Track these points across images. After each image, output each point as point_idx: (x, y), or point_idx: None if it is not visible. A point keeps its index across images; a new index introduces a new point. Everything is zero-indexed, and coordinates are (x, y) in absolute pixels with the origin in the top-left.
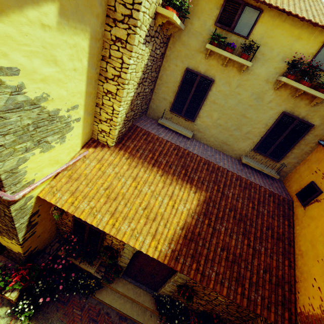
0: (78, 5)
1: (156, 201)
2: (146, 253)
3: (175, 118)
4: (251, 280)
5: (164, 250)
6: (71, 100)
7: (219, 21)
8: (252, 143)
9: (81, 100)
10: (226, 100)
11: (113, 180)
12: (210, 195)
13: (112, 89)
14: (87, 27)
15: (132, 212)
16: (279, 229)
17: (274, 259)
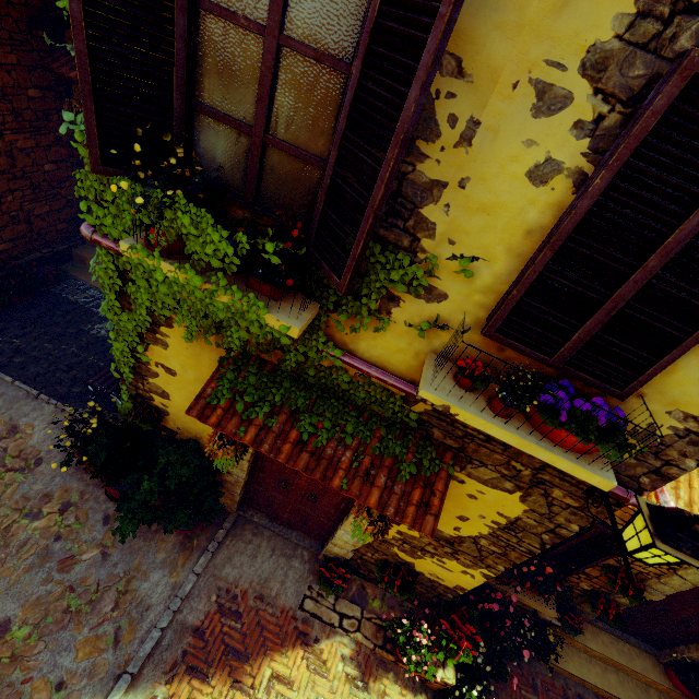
0: None
1: None
2: None
3: None
4: None
5: None
6: None
7: None
8: None
9: None
10: None
11: None
12: None
13: None
14: None
15: None
16: None
17: None
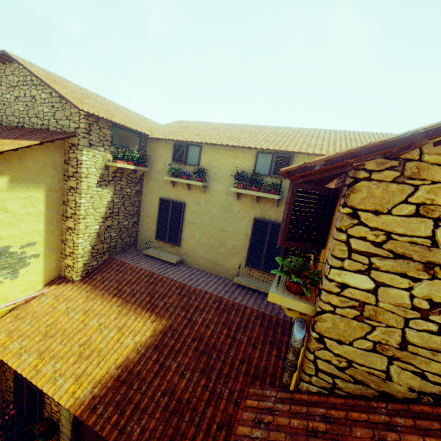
0: (30, 174)
1: (99, 335)
2: (58, 401)
3: (162, 245)
4: (195, 440)
5: (83, 397)
6: (25, 238)
7: (175, 159)
8: (242, 257)
9: (40, 238)
10: (201, 219)
11: (61, 315)
12: (173, 323)
13: (72, 225)
14: (42, 184)
15: (65, 350)
16: (261, 361)
17: (241, 408)
